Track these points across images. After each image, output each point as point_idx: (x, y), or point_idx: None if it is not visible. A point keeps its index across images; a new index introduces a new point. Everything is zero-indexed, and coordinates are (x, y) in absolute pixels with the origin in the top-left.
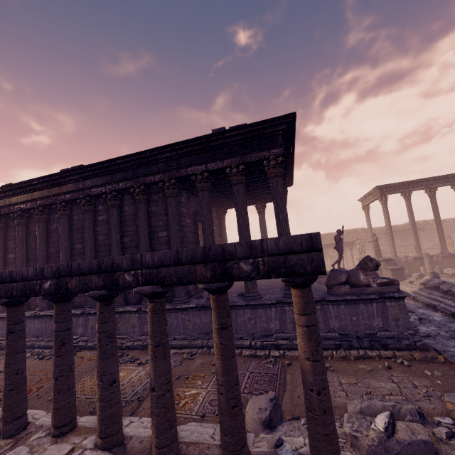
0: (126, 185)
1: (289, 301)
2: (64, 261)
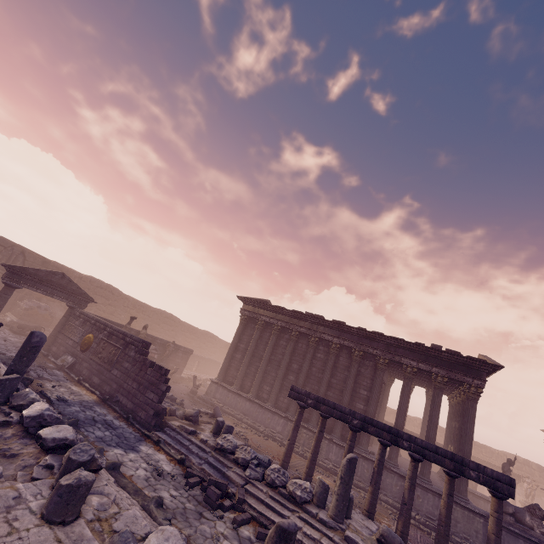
0: (349, 344)
1: (458, 501)
2: (282, 371)
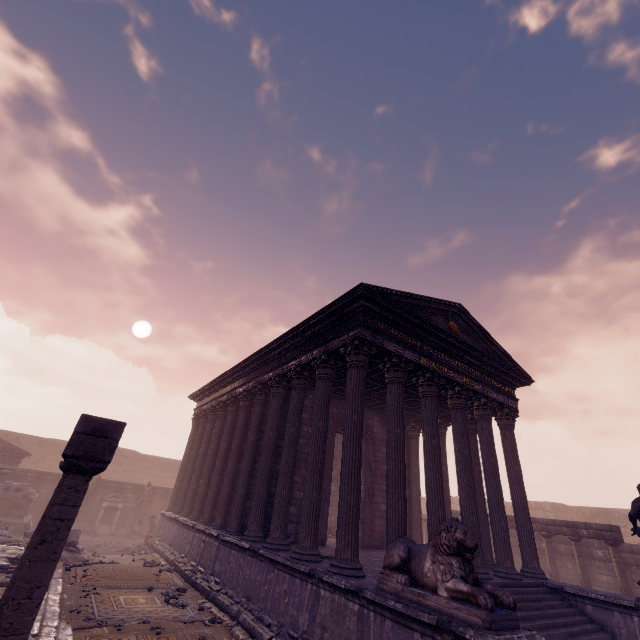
0: (253, 385)
1: (320, 575)
2: (207, 463)
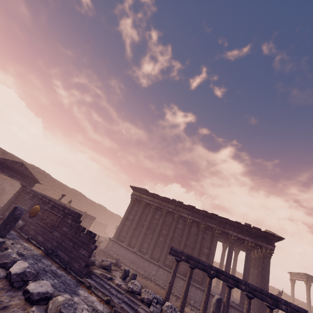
0: (198, 220)
1: None
2: (156, 235)
